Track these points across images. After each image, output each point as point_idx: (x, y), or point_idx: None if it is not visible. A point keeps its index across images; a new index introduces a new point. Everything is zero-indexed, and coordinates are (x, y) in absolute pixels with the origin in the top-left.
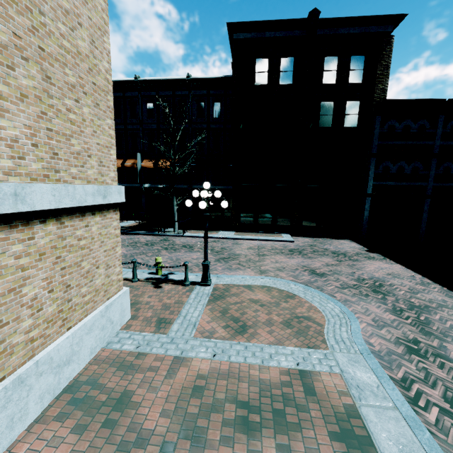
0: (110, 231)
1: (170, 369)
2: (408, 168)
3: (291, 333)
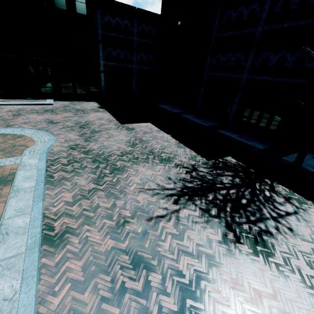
0: None
1: None
2: (122, 54)
3: (2, 154)
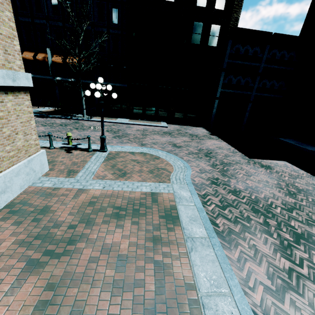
0: (24, 108)
1: (76, 195)
2: (243, 81)
3: (152, 176)
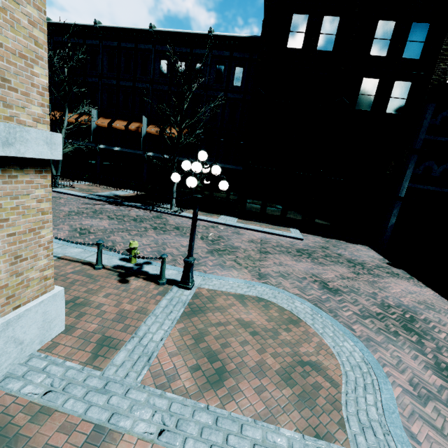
0: (27, 203)
1: None
2: None
3: (291, 397)
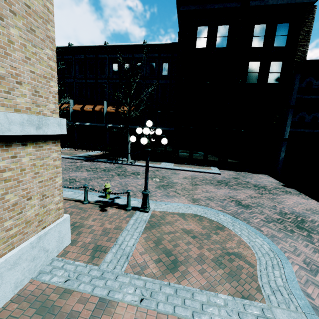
0: (48, 162)
1: (92, 316)
2: None
3: (223, 275)
